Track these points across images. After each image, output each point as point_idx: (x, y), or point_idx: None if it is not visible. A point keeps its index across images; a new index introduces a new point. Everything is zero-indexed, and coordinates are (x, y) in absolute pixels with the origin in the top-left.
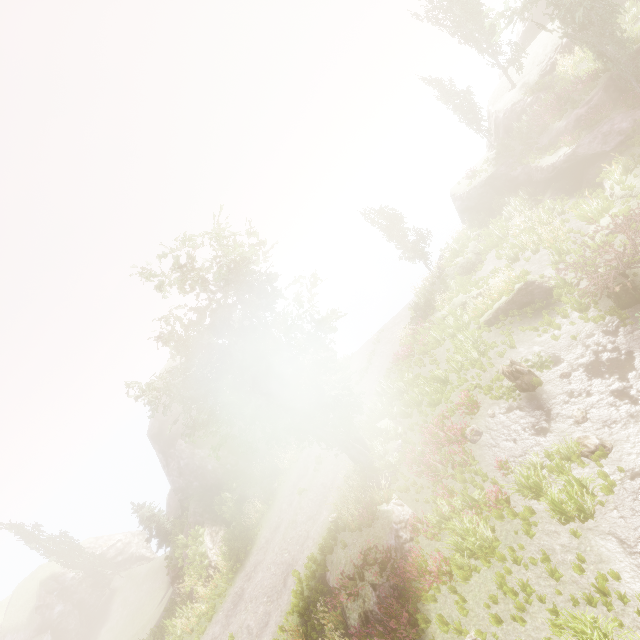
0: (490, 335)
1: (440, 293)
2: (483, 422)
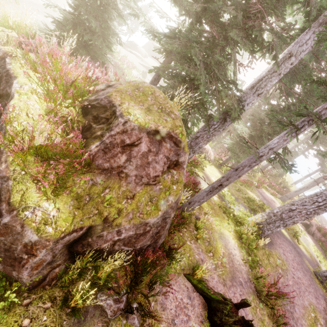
0: (141, 66)
1: (132, 47)
2: (133, 71)
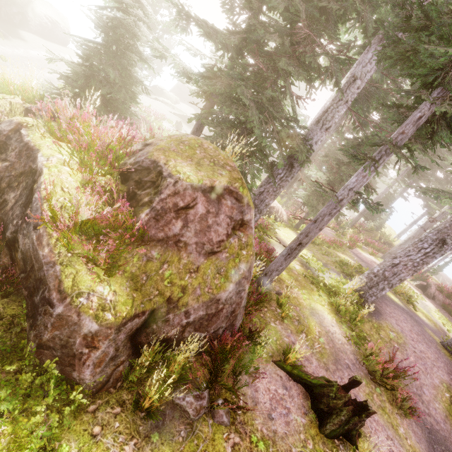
0: (173, 115)
1: (158, 93)
2: (164, 123)
